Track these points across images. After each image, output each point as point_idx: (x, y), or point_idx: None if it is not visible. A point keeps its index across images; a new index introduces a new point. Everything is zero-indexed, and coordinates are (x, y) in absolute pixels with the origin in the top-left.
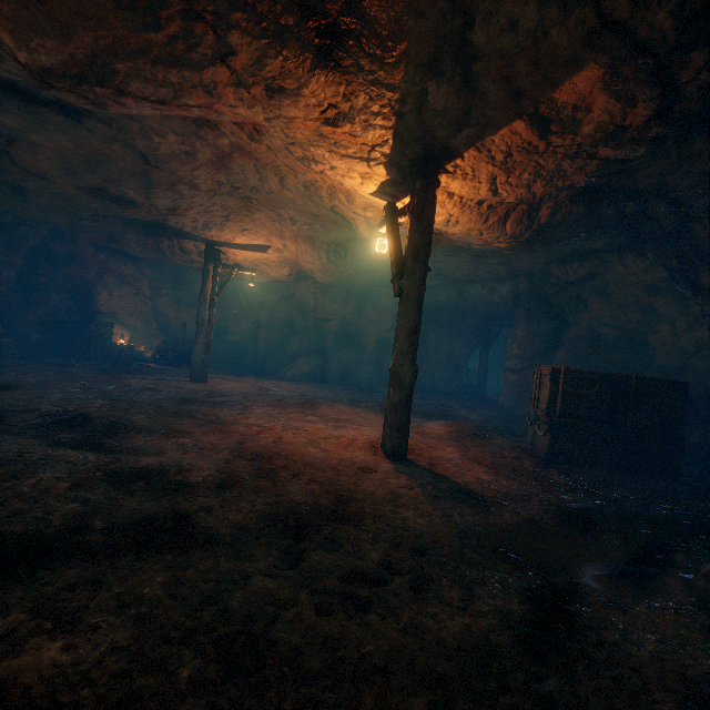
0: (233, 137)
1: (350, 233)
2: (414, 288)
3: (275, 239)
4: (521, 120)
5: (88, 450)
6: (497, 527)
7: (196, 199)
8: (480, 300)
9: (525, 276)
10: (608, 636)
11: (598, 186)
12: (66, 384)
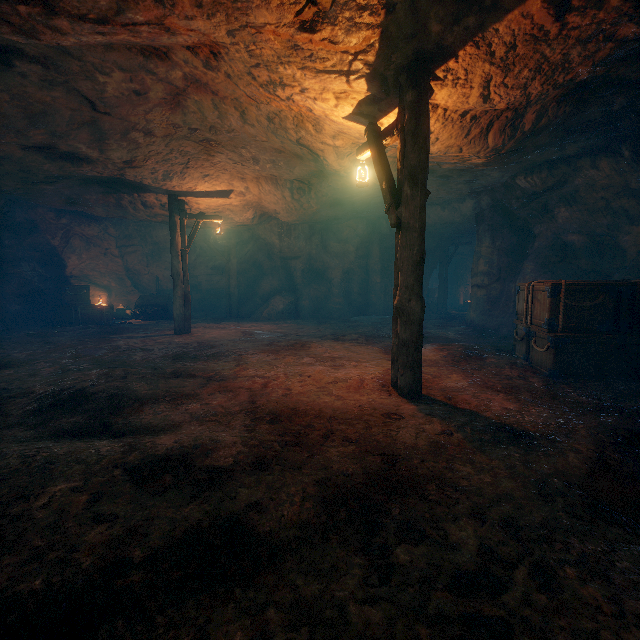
0: (186, 66)
1: (315, 167)
2: (415, 216)
3: (237, 182)
4: None
5: (96, 436)
6: (570, 474)
7: (153, 147)
8: (441, 221)
9: (487, 193)
10: None
11: (592, 80)
12: (55, 355)
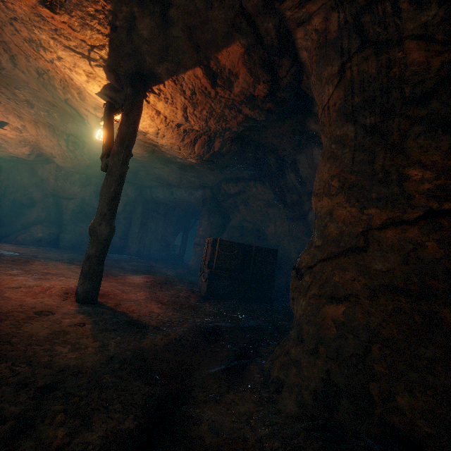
0: None
1: (85, 128)
2: (117, 166)
3: (13, 117)
4: (200, 68)
5: None
6: (146, 349)
7: None
8: (184, 199)
9: (209, 188)
10: (200, 429)
11: (244, 136)
12: None
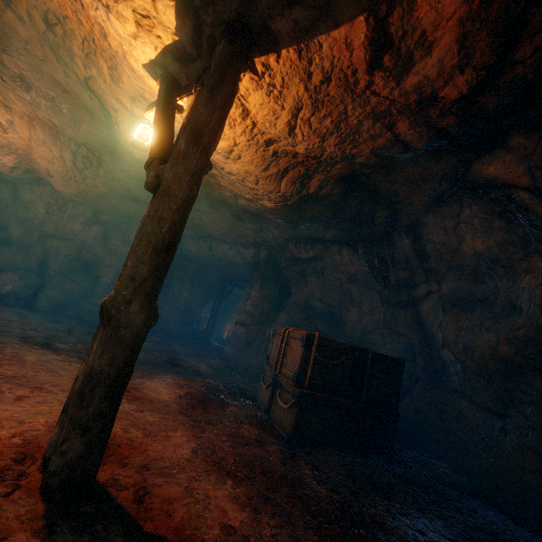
0: None
1: (108, 135)
2: (182, 182)
3: None
4: (366, 24)
5: None
6: None
7: None
8: (226, 258)
9: (267, 247)
10: None
11: (360, 176)
12: None
